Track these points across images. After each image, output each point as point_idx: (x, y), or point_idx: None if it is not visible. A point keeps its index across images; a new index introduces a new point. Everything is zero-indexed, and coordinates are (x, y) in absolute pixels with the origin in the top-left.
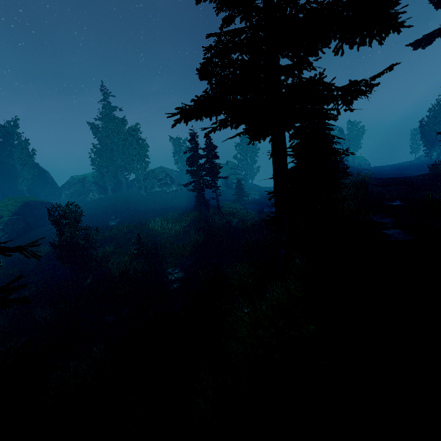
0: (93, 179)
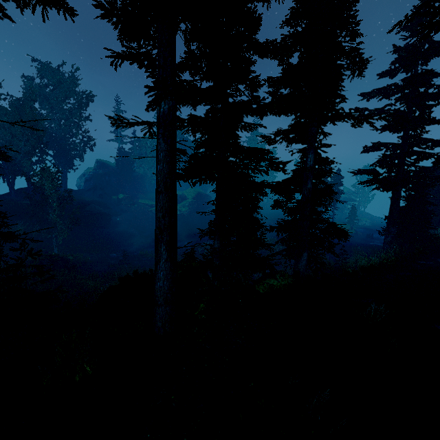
0: None
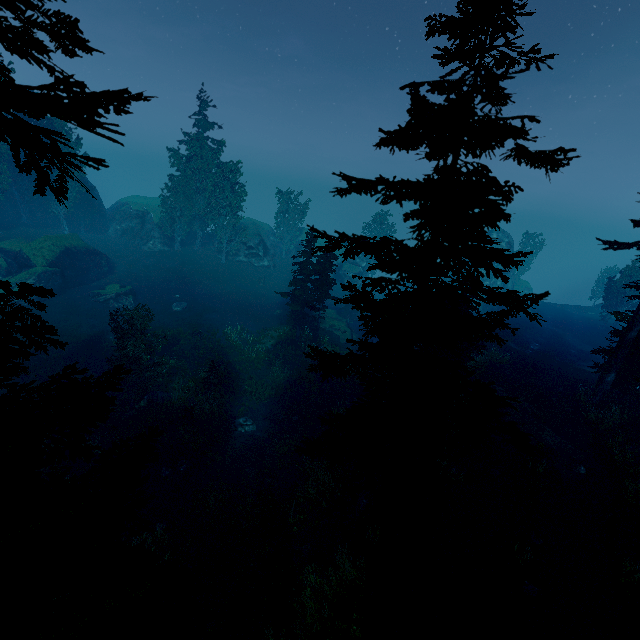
0: (158, 219)
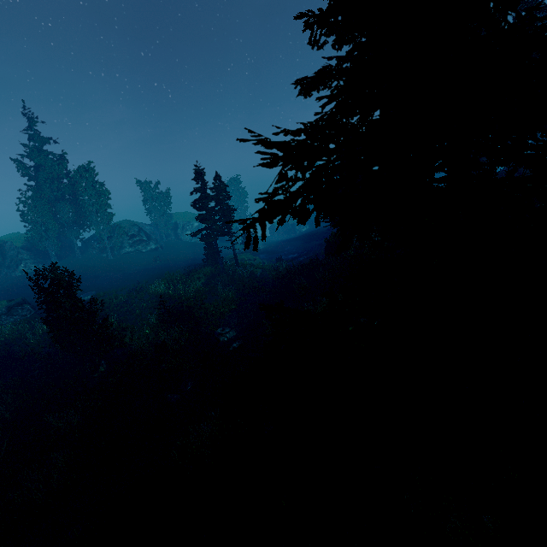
0: (20, 243)
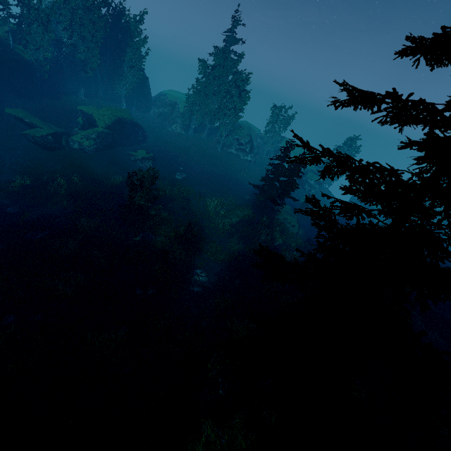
0: (182, 110)
